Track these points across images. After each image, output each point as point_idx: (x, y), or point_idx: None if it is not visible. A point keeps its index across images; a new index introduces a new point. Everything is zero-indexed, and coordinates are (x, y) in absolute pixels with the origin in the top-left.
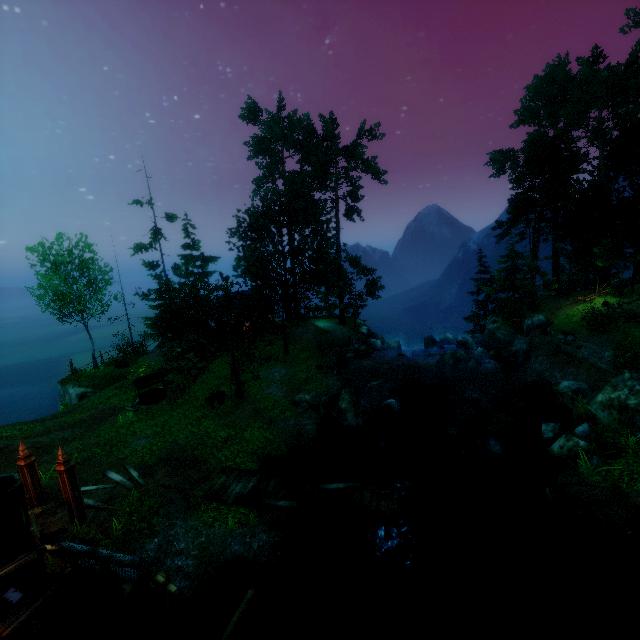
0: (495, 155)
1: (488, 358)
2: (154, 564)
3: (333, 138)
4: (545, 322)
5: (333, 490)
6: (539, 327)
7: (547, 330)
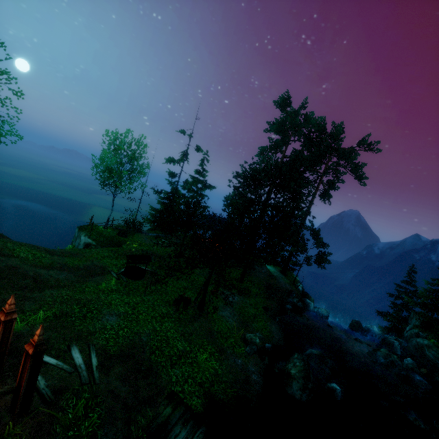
0: None
1: (420, 375)
2: None
3: (337, 139)
4: None
5: None
6: None
7: None
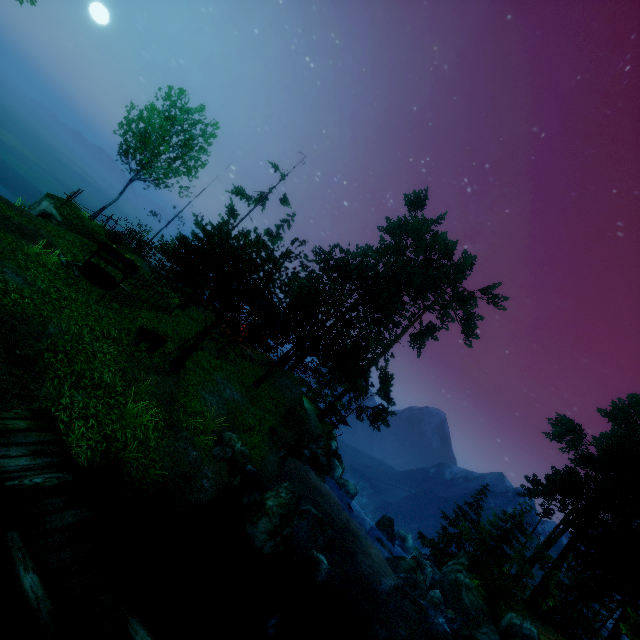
0: (564, 419)
1: (444, 617)
2: None
3: (461, 273)
4: None
5: None
6: None
7: None
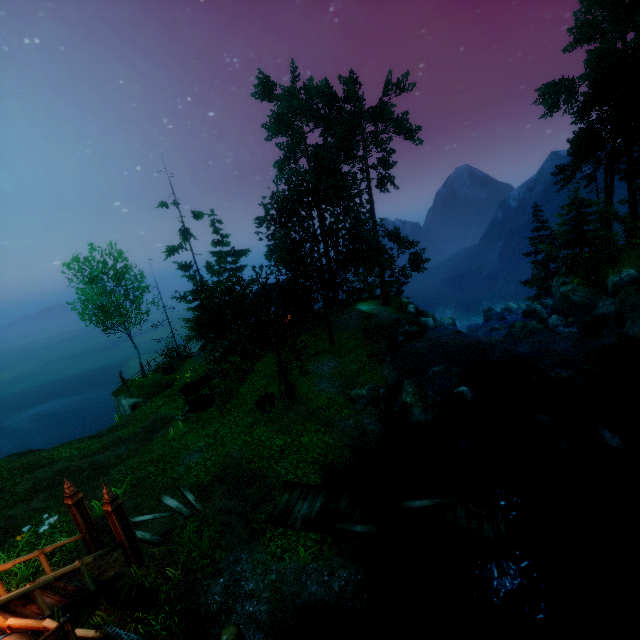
0: (546, 89)
1: (567, 327)
2: (222, 611)
3: (356, 100)
4: (637, 277)
5: (417, 509)
6: (630, 283)
7: None
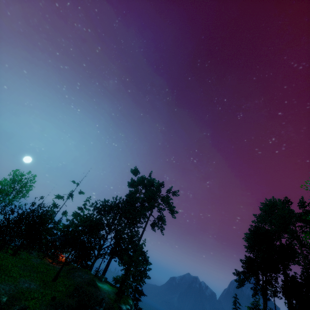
0: (247, 234)
1: None
2: None
3: (158, 189)
4: None
5: None
6: None
7: None
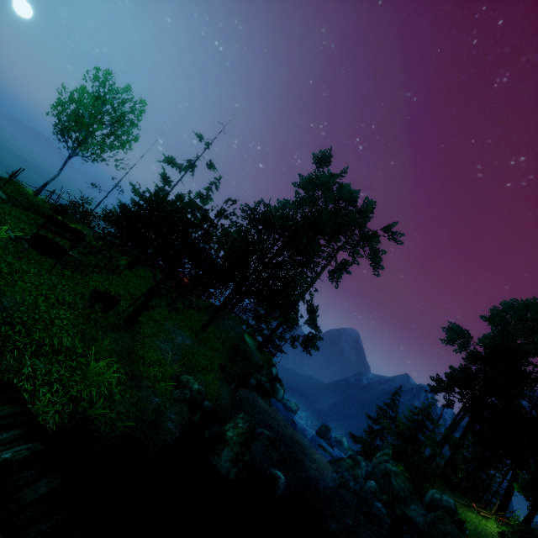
0: (455, 327)
1: (380, 502)
2: None
3: (365, 216)
4: (454, 509)
5: None
6: (446, 510)
7: (463, 524)
